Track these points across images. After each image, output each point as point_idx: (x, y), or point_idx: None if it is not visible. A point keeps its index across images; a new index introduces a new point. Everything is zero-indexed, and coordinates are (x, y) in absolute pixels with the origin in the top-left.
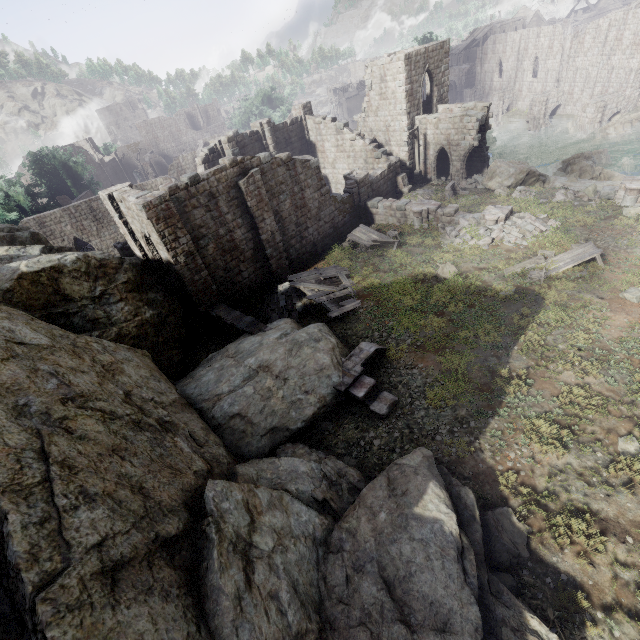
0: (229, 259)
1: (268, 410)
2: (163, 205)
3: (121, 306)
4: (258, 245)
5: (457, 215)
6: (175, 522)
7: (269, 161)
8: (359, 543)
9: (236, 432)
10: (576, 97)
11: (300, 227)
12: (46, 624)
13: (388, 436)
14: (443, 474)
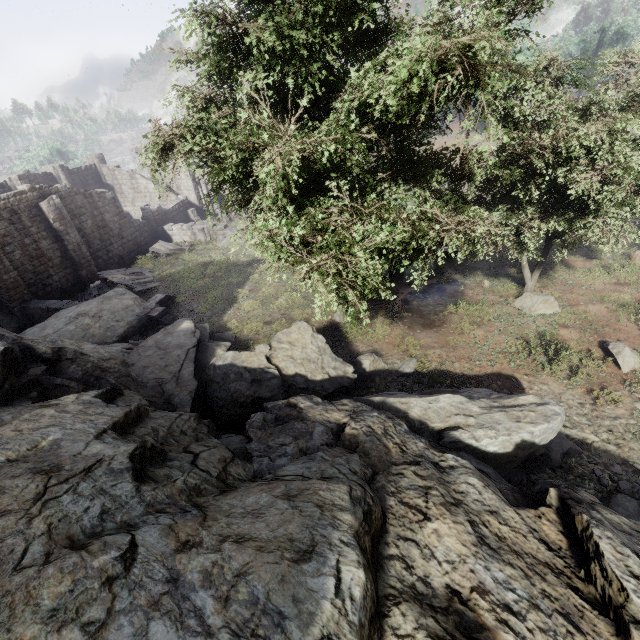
0: (37, 264)
1: (89, 335)
2: None
3: None
4: (66, 254)
5: (227, 229)
6: None
7: (67, 190)
8: (147, 346)
9: None
10: None
11: (105, 243)
12: None
13: None
14: (197, 325)
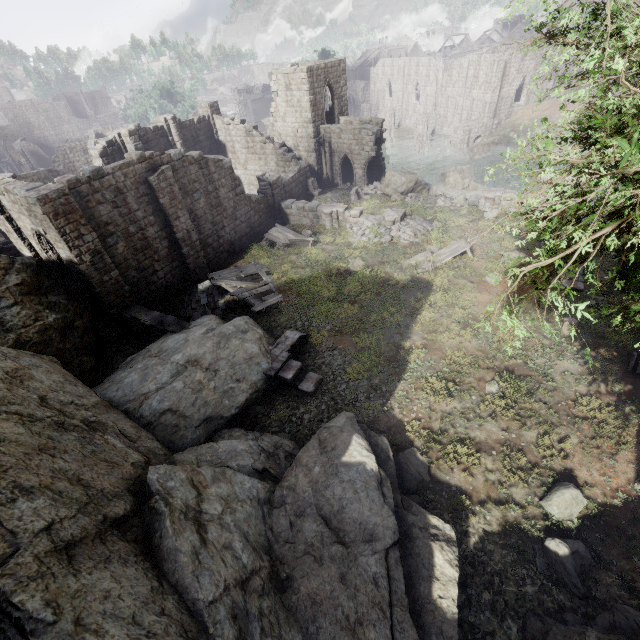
0: (142, 258)
1: (200, 402)
2: (62, 199)
3: (16, 310)
4: (173, 244)
5: (362, 216)
6: (122, 504)
7: (180, 158)
8: (299, 495)
9: (168, 427)
10: (449, 120)
11: (216, 226)
12: (11, 592)
13: (316, 410)
14: (364, 430)
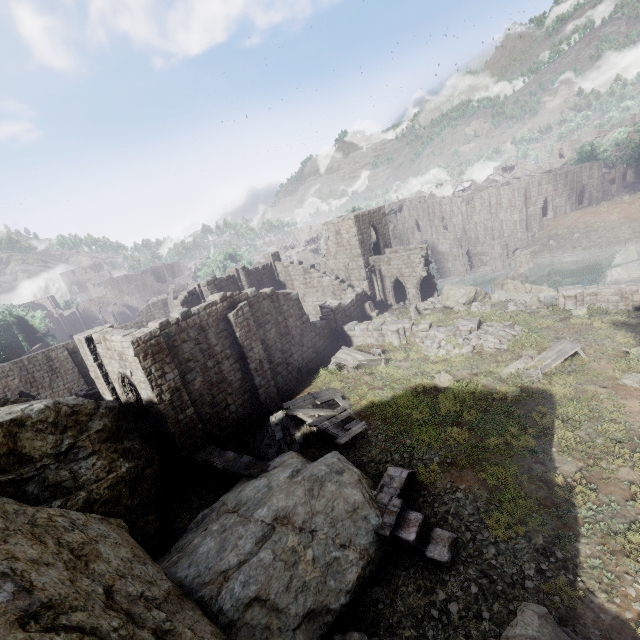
0: (216, 392)
1: (297, 583)
2: (153, 340)
3: (92, 461)
4: (246, 375)
5: (432, 329)
6: None
7: (255, 295)
8: None
9: (256, 631)
10: (482, 240)
11: (285, 354)
12: None
13: (464, 594)
14: None
